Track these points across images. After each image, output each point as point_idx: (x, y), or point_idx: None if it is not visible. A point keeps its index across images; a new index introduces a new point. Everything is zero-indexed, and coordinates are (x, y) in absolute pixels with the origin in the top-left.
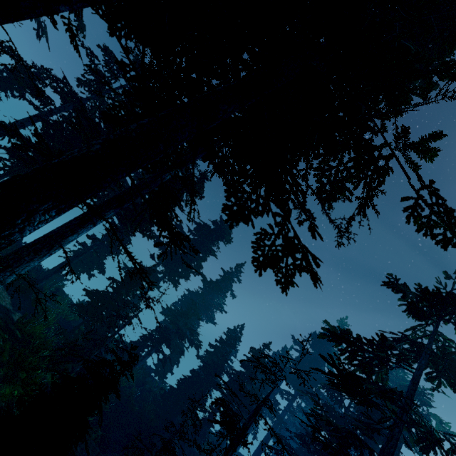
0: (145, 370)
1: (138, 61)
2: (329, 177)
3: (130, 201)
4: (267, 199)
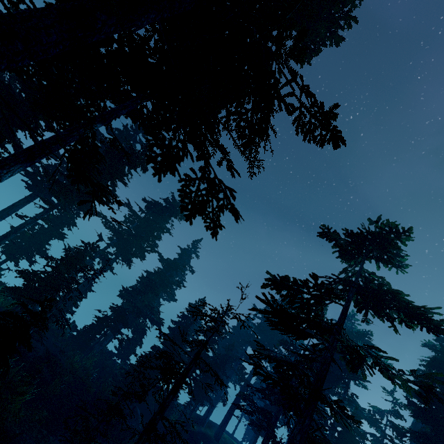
0: (105, 355)
1: None
2: (247, 120)
3: (42, 156)
4: (184, 141)
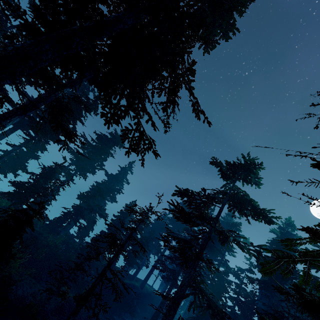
0: (68, 236)
1: (34, 3)
2: (165, 93)
3: (31, 110)
4: (125, 107)
